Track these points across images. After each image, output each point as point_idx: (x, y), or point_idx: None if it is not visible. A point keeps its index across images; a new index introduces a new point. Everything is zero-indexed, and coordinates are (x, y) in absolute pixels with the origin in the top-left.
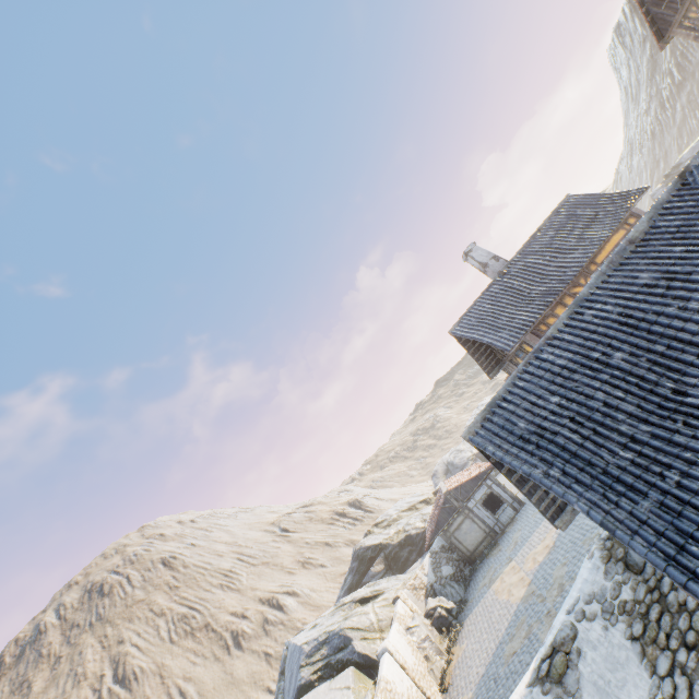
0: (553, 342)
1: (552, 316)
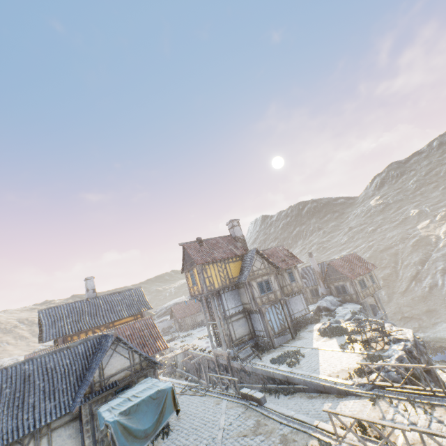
0: (4, 370)
1: (78, 335)
